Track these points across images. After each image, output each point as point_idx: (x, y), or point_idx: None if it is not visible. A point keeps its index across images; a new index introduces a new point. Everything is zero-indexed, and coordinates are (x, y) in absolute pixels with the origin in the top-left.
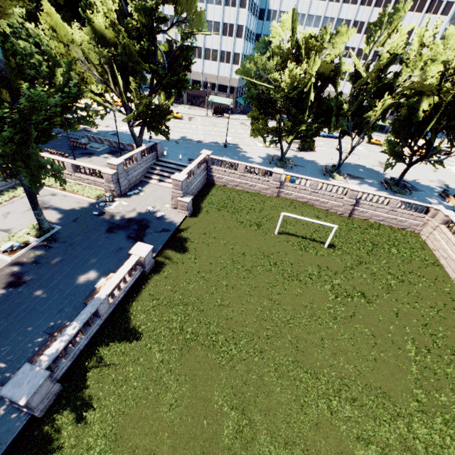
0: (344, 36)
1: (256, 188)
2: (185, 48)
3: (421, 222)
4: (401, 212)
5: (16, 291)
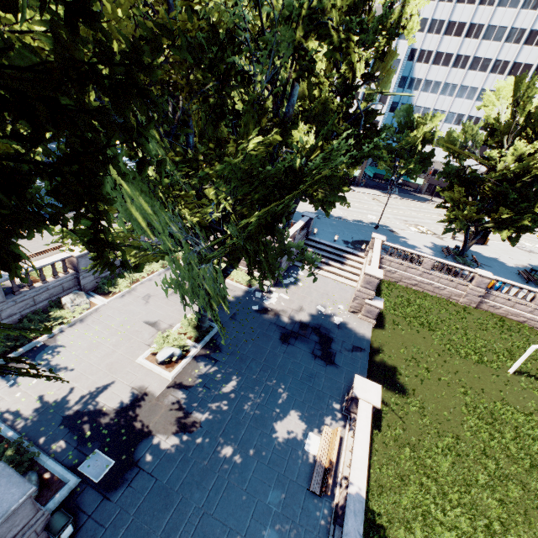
0: None
1: (444, 291)
2: (371, 110)
3: None
4: None
5: (194, 444)
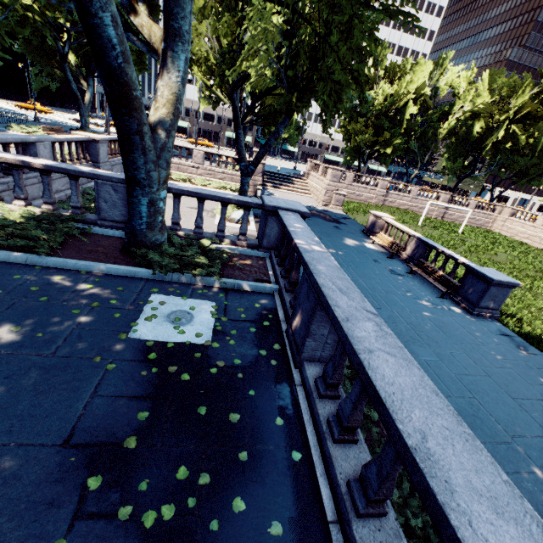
0: (422, 67)
1: (362, 197)
2: None
3: (490, 219)
4: (478, 212)
5: None
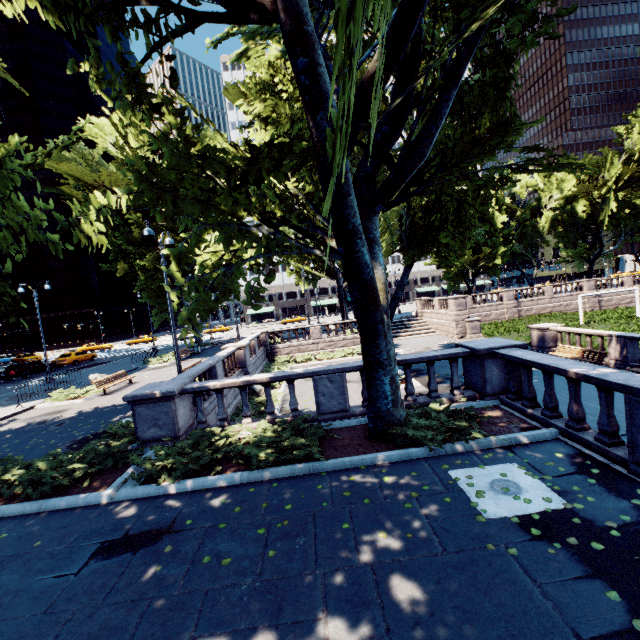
0: None
1: (491, 316)
2: None
3: None
4: None
5: None
